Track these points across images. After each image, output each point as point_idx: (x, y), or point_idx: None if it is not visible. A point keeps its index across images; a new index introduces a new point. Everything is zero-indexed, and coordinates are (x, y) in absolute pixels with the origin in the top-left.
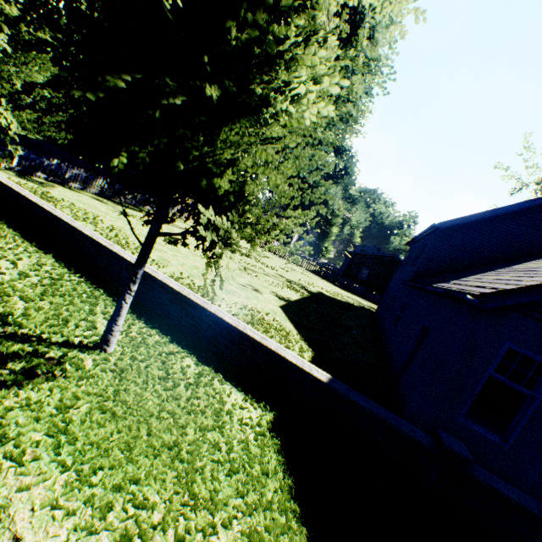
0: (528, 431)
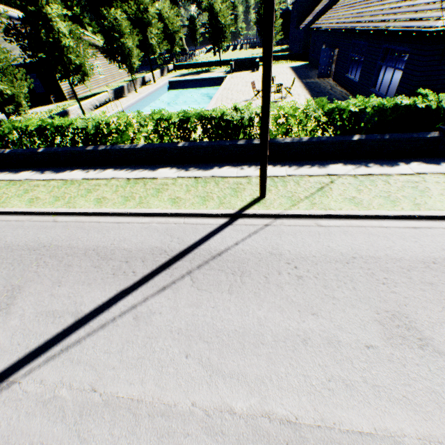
0: None
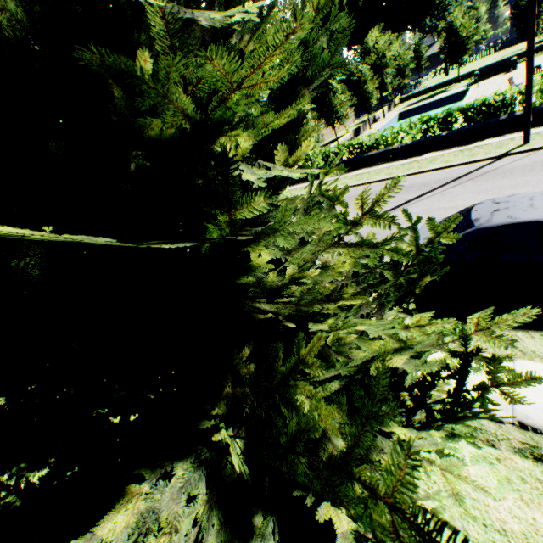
0: None
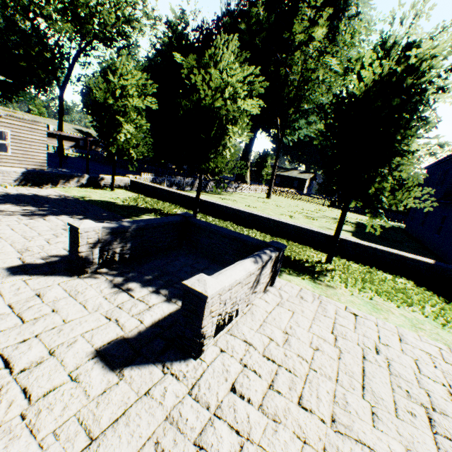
0: None
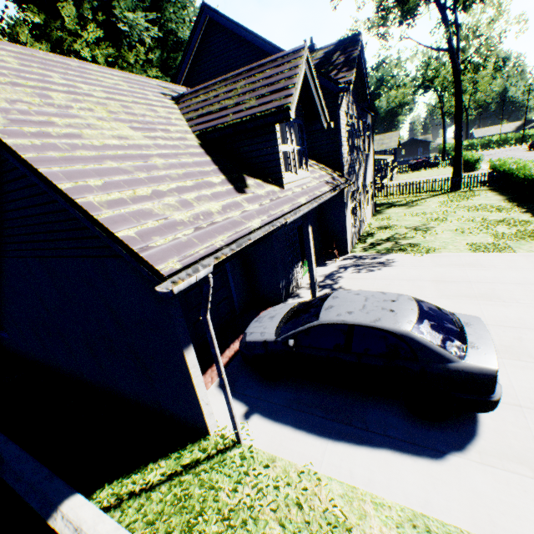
0: (4, 324)
